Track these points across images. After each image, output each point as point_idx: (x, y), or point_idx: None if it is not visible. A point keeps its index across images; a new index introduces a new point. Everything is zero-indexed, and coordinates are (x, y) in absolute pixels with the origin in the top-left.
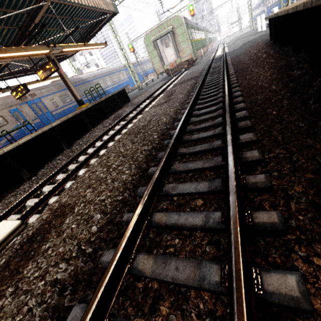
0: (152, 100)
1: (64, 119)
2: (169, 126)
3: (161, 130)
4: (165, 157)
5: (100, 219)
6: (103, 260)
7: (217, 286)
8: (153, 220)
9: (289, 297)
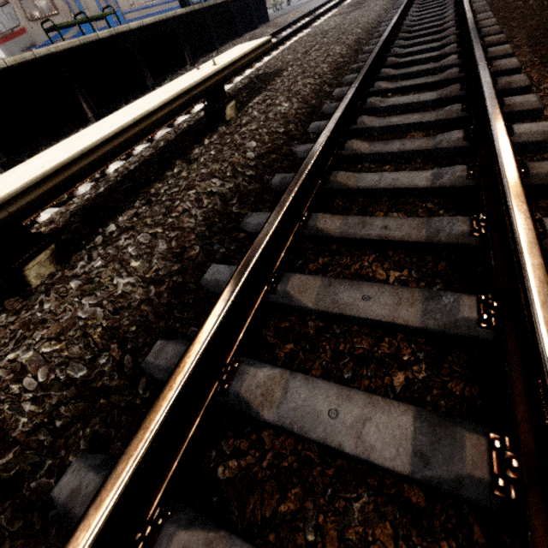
0: (321, 14)
1: (189, 9)
2: (374, 26)
3: (364, 27)
4: (388, 31)
5: (327, 67)
6: (347, 78)
7: (454, 61)
8: (389, 60)
9: (502, 50)
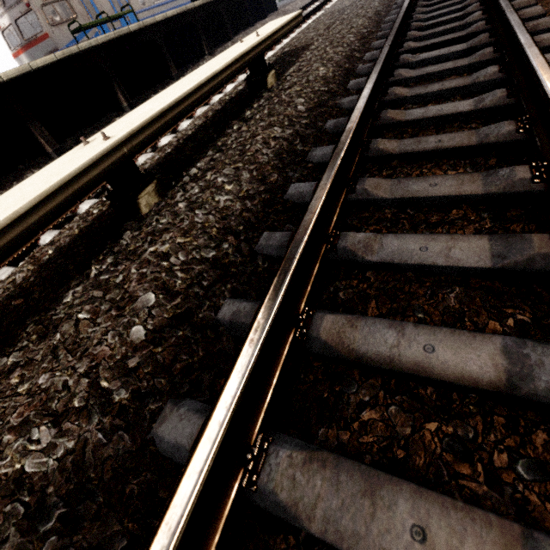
0: None
1: (206, 1)
2: None
3: (381, 1)
4: None
5: (353, 37)
6: (375, 44)
7: (479, 17)
8: (413, 25)
9: (526, 2)
